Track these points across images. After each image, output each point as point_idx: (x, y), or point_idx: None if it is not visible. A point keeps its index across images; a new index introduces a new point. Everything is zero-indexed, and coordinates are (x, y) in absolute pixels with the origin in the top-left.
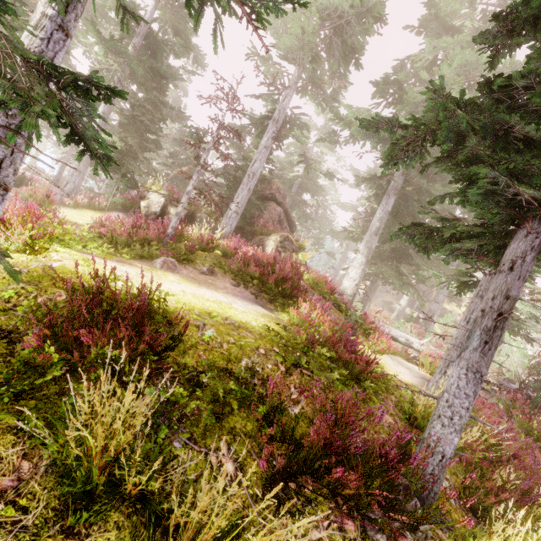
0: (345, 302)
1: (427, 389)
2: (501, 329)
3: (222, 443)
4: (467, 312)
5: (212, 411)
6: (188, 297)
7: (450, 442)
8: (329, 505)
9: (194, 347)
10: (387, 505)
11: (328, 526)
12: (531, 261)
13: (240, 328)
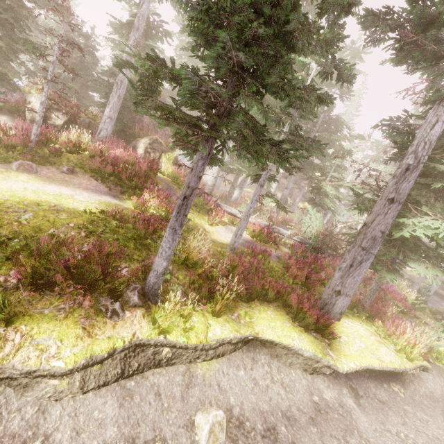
0: (198, 191)
1: (228, 245)
2: (186, 205)
3: (12, 271)
4: (253, 195)
5: (6, 256)
6: (26, 191)
7: (161, 265)
8: (79, 296)
9: (10, 224)
10: (113, 294)
11: (72, 303)
12: (201, 166)
13: (63, 211)
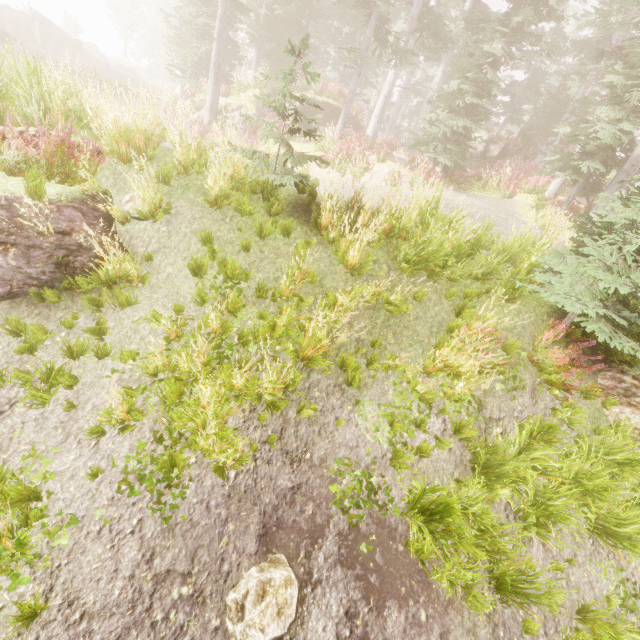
0: None
1: None
2: None
3: None
4: None
5: None
6: None
7: None
8: None
9: None
10: None
11: None
12: None
13: None
